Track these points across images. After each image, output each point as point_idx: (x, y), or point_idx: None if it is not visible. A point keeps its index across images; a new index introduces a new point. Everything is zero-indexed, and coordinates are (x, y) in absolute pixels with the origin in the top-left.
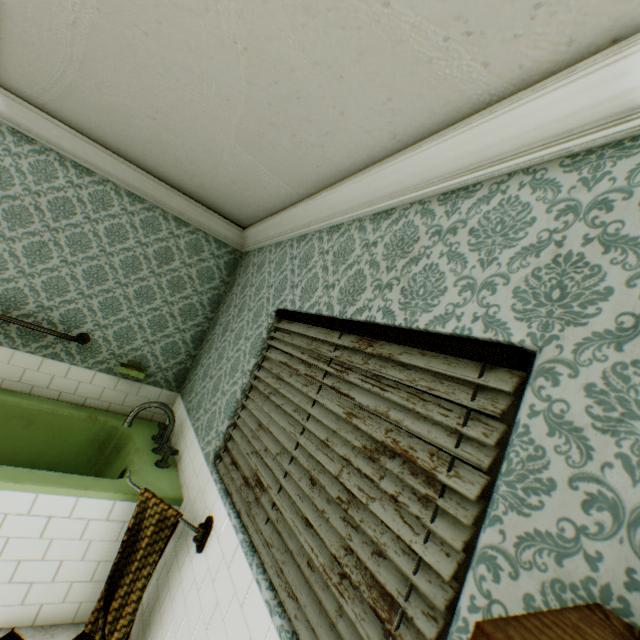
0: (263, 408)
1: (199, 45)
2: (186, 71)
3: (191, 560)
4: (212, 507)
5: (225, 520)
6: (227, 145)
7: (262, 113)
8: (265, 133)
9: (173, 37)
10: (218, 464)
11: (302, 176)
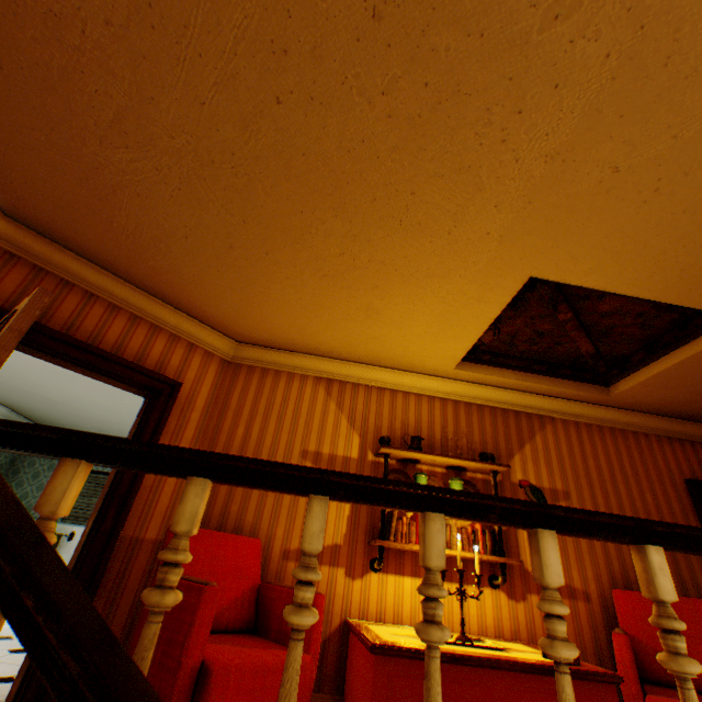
0: (91, 499)
1: (109, 424)
2: (98, 422)
3: (66, 545)
4: (73, 530)
5: (84, 528)
6: (87, 424)
7: (112, 429)
8: (107, 429)
9: (104, 422)
10: (66, 521)
11: (108, 433)
